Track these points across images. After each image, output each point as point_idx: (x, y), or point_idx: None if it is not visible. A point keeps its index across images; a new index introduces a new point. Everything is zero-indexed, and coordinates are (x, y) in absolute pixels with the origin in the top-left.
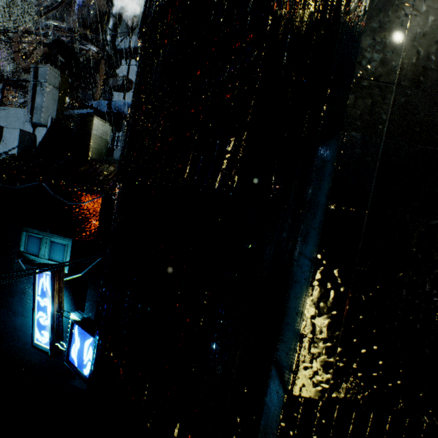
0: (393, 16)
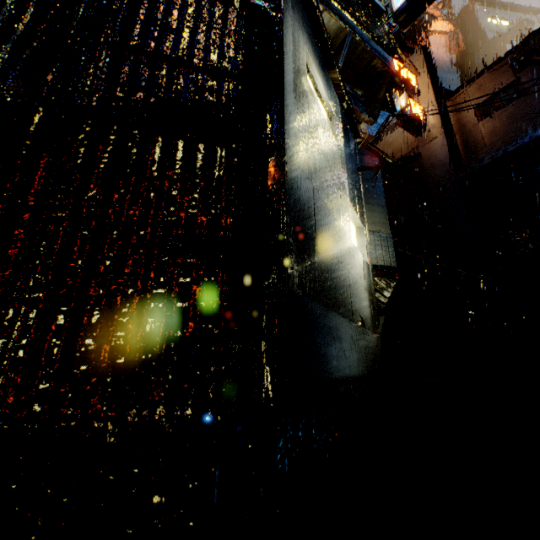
0: (290, 106)
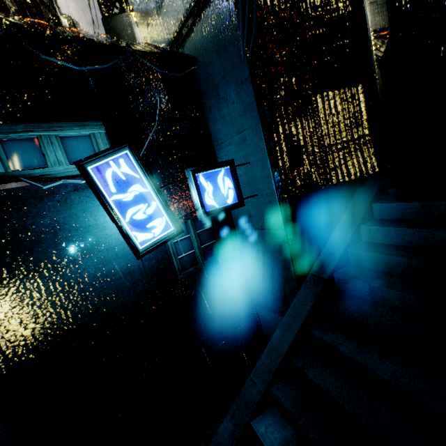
0: None
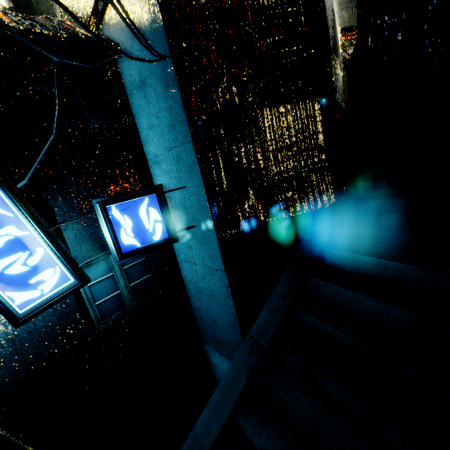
0: None
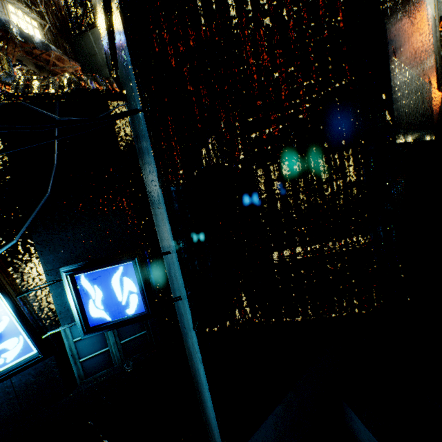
0: None
